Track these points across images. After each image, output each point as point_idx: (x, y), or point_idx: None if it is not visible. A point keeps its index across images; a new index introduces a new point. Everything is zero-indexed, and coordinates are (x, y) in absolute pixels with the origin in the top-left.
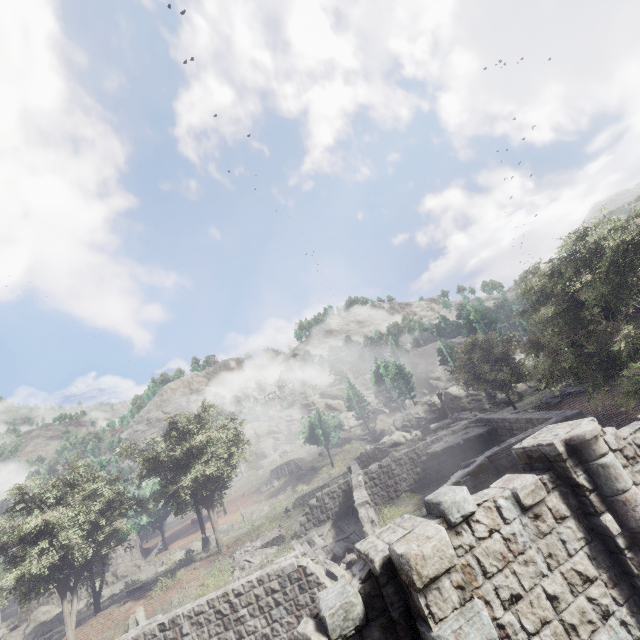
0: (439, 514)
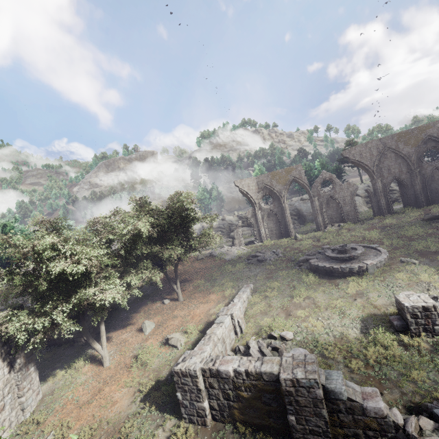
0: None
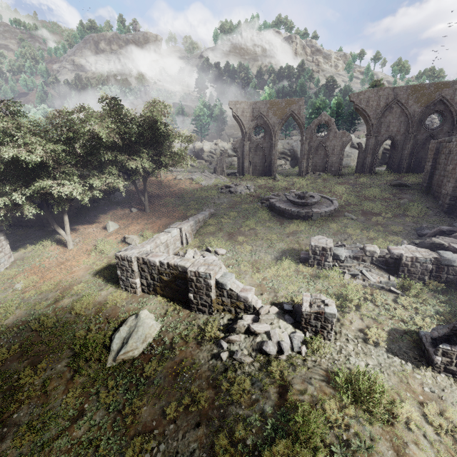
0: None
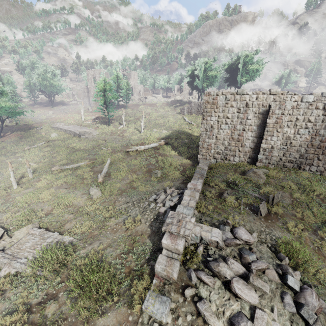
0: (321, 94)
